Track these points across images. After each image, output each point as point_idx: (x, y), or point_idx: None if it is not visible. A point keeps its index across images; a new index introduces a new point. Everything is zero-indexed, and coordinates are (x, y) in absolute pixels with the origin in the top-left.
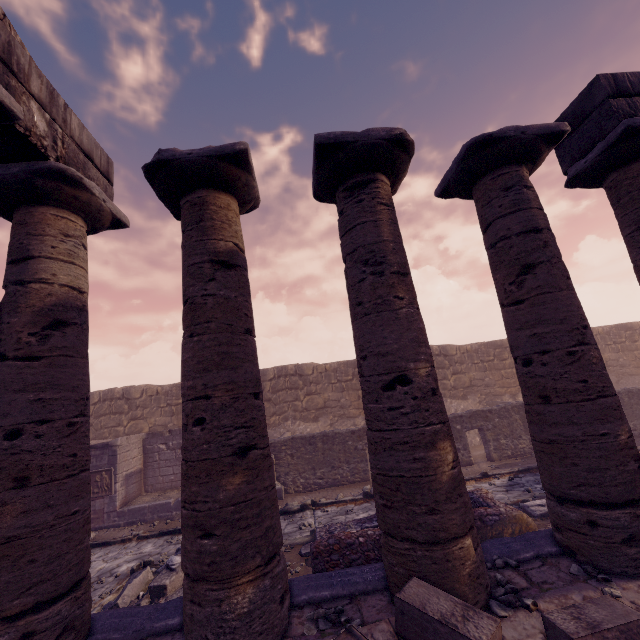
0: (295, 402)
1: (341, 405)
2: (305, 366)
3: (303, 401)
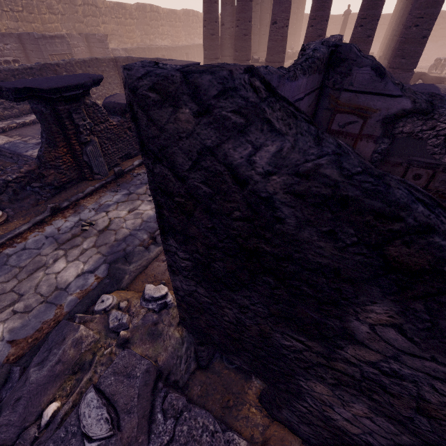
0: (98, 27)
1: (120, 35)
2: (98, 0)
3: (101, 28)
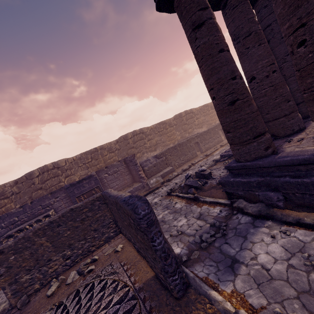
0: (145, 145)
1: (163, 141)
2: (143, 128)
3: (147, 144)
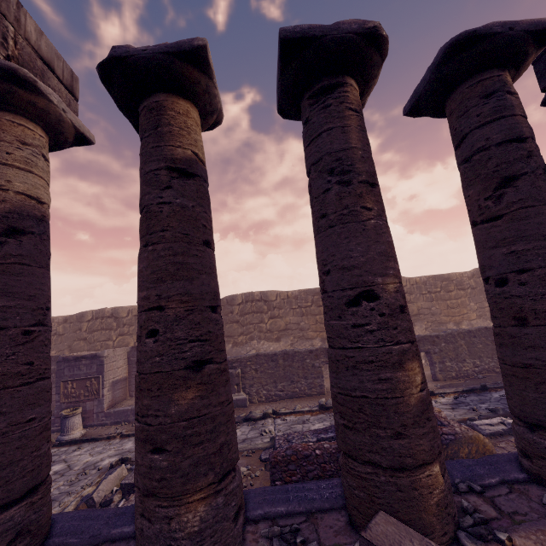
0: (260, 324)
1: (301, 328)
2: (269, 293)
3: (267, 323)
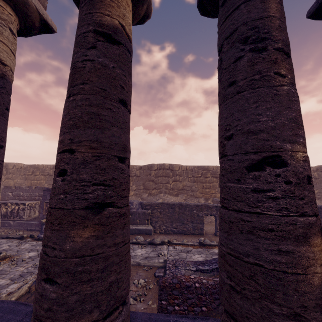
0: (167, 184)
1: (192, 190)
2: (175, 165)
3: (171, 184)
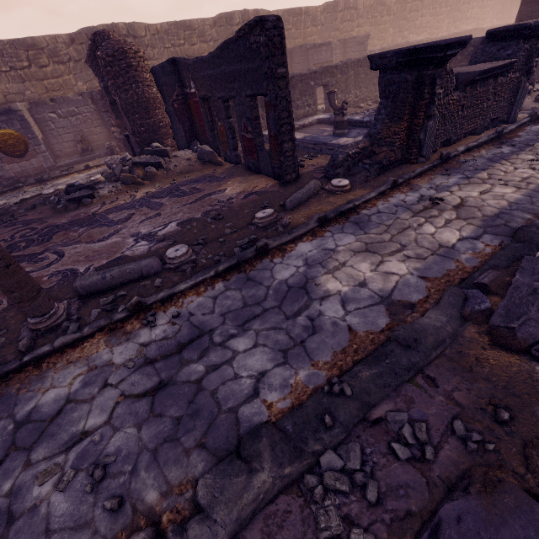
0: (351, 33)
1: (371, 37)
2: (359, 1)
3: (354, 32)
